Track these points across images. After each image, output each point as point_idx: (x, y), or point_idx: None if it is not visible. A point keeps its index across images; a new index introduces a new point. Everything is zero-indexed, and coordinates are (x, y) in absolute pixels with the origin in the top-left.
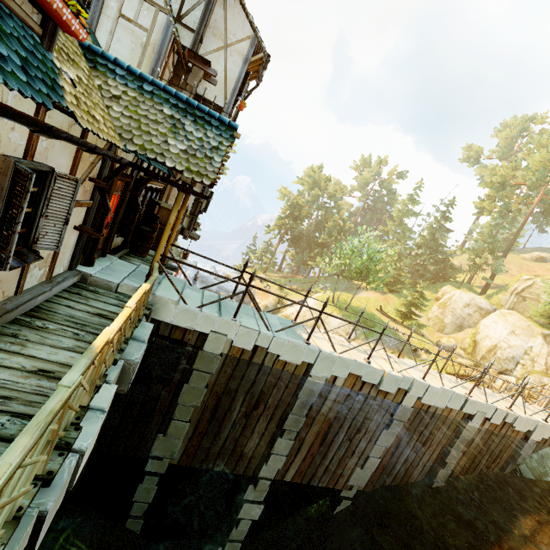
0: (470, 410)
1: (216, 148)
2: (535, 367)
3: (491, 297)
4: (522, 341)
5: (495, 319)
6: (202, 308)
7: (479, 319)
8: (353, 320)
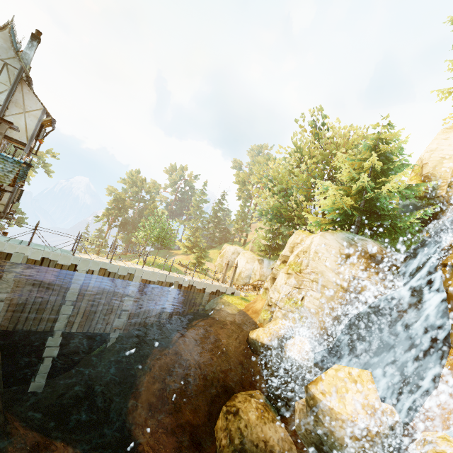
0: (170, 280)
1: (11, 171)
2: (256, 277)
3: (245, 247)
4: (251, 265)
5: (240, 256)
6: (8, 242)
7: None
8: None
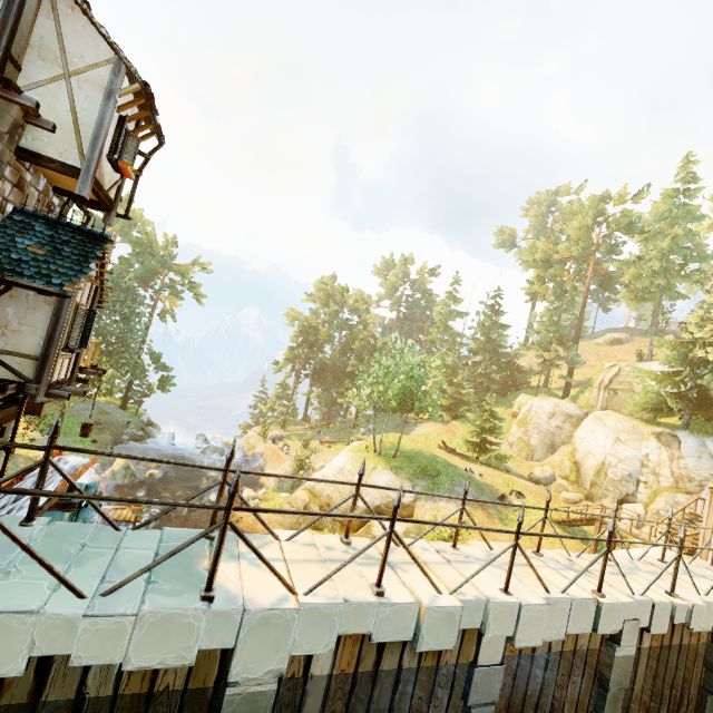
0: (611, 625)
1: None
2: (661, 482)
3: (578, 398)
4: (634, 449)
5: (591, 426)
6: None
7: (572, 430)
8: (407, 471)
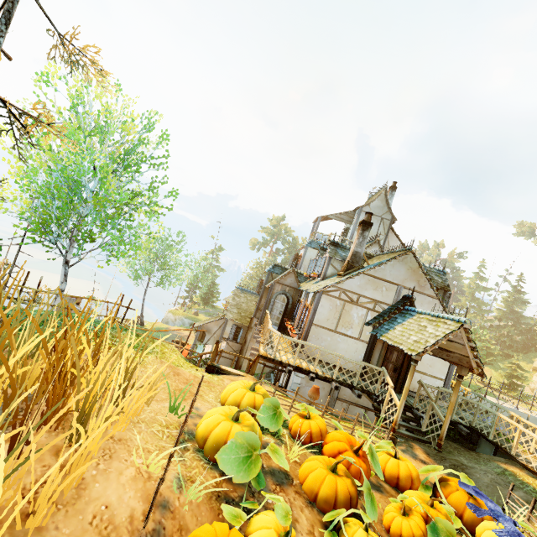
0: None
1: None
2: None
3: None
4: None
5: None
6: None
7: None
8: None
